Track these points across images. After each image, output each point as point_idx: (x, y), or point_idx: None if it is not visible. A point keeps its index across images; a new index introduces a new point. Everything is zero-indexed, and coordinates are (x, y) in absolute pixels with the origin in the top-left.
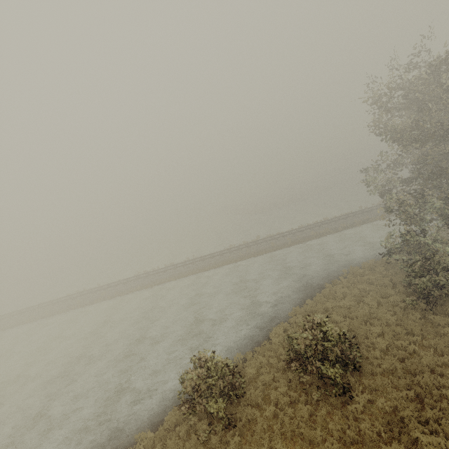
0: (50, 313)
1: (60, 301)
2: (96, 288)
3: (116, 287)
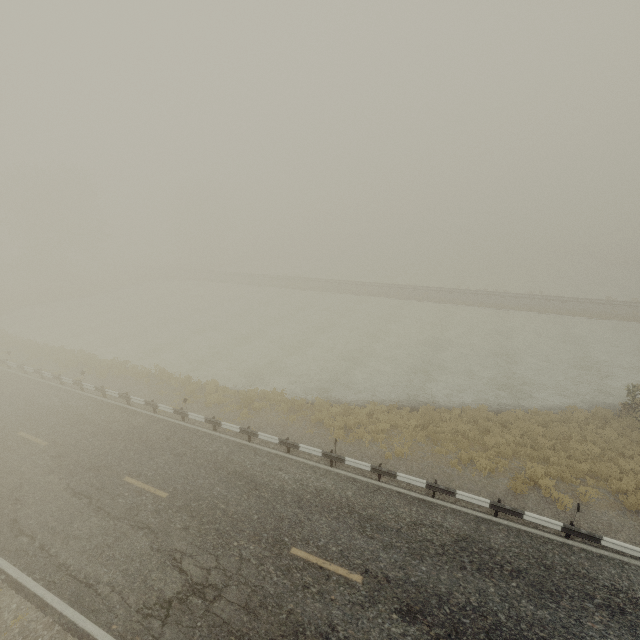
0: (368, 293)
1: (376, 285)
2: (410, 286)
3: (438, 292)
